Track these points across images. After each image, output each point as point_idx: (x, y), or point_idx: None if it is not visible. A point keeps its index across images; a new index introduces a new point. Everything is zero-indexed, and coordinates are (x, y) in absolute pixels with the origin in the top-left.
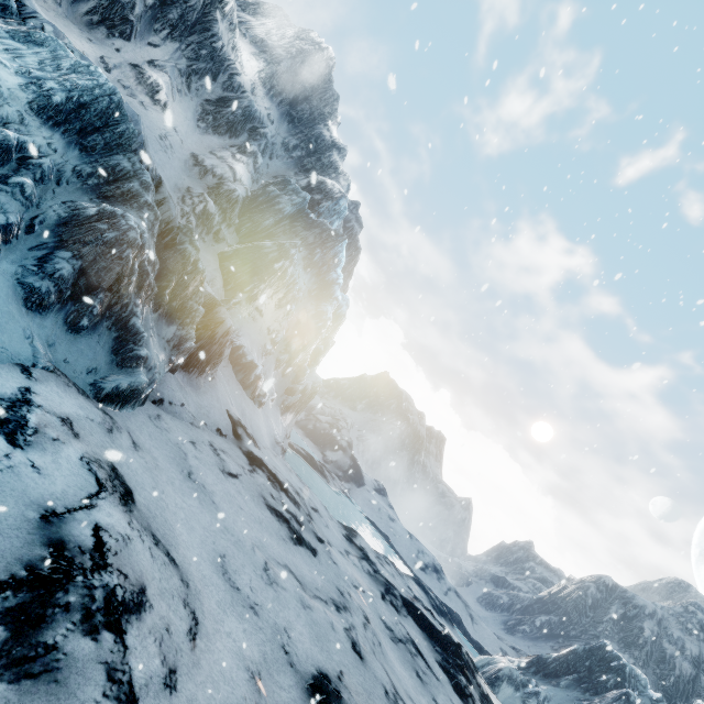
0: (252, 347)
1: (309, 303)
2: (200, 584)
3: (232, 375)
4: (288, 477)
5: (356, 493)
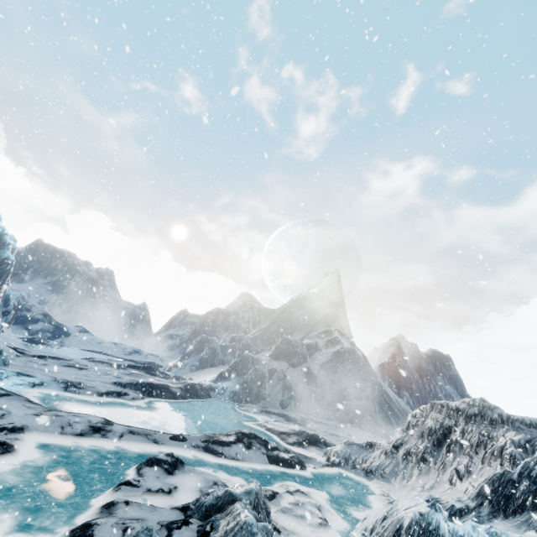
0: None
1: None
2: (80, 381)
3: None
4: (49, 355)
5: (68, 341)
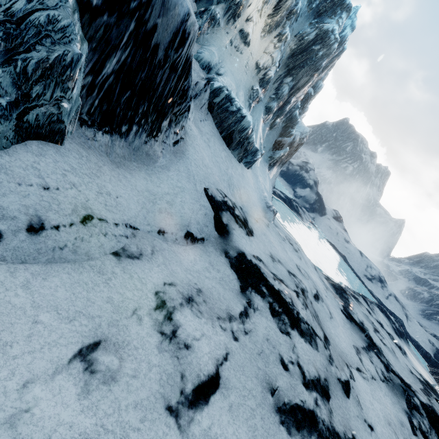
0: (237, 90)
1: (307, 21)
2: None
3: (213, 132)
4: (284, 255)
5: (319, 221)
